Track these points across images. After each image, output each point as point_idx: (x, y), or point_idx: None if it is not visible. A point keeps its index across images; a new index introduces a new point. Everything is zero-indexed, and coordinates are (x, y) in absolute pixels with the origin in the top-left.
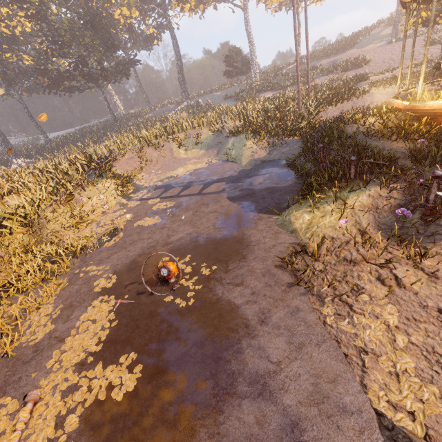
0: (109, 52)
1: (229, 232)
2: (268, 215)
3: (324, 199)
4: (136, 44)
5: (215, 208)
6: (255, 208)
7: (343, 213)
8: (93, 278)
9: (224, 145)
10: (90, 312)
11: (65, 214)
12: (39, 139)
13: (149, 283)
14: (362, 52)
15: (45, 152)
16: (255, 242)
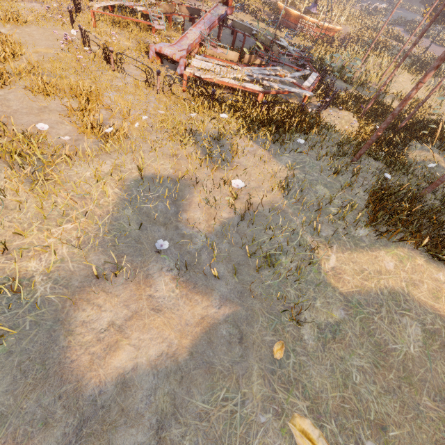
0: None
1: None
2: None
3: None
4: None
5: None
6: None
7: None
8: None
9: None
10: None
11: None
12: None
13: None
14: None
15: None
16: None
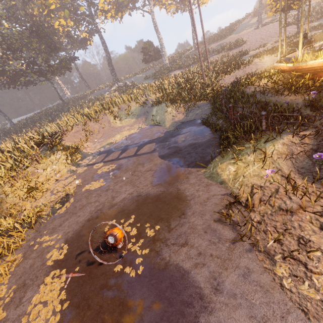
0: (53, 52)
1: (165, 188)
2: (197, 168)
3: (243, 150)
4: (74, 45)
5: (150, 166)
6: (184, 164)
7: (265, 163)
8: (46, 250)
9: (150, 113)
10: (41, 292)
11: (22, 187)
12: (6, 124)
13: (98, 251)
14: (239, 36)
15: (10, 133)
16: (191, 197)
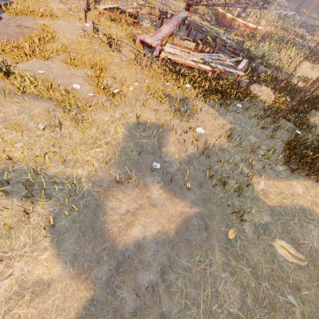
0: None
1: None
2: None
3: None
4: None
5: None
6: None
7: None
8: None
9: None
10: None
11: None
12: None
13: None
14: None
15: None
16: None
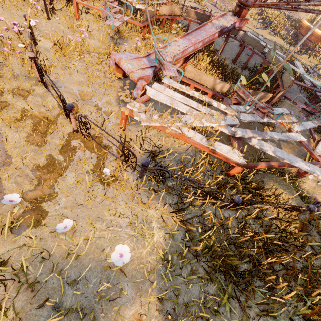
0: None
1: None
2: None
3: None
4: None
5: None
6: None
7: None
8: None
9: None
10: None
11: None
12: None
13: None
14: None
15: None
16: None
